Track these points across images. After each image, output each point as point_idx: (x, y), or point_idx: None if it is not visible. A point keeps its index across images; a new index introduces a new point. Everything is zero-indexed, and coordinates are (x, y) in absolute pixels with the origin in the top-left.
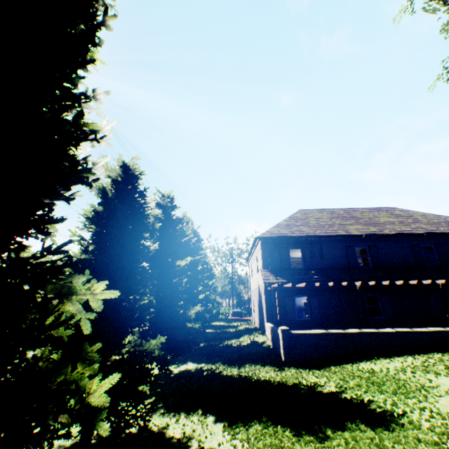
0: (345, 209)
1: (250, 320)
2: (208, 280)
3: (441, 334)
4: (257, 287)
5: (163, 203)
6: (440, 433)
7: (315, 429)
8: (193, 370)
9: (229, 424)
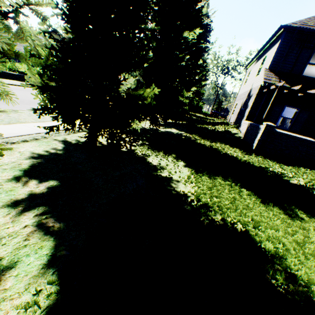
0: None
1: (224, 120)
2: (201, 81)
3: None
4: (248, 91)
5: None
6: None
7: (284, 207)
8: (175, 133)
9: (195, 172)
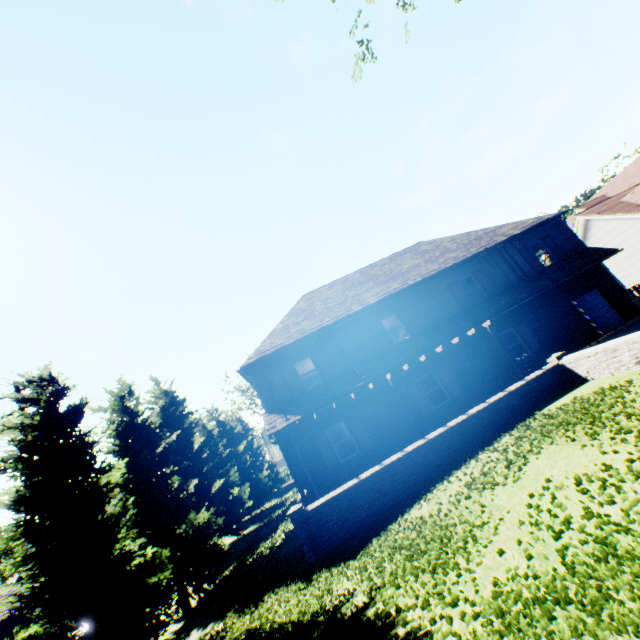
0: (361, 270)
1: None
2: (235, 447)
3: (504, 402)
4: None
5: (34, 395)
6: None
7: None
8: None
9: None
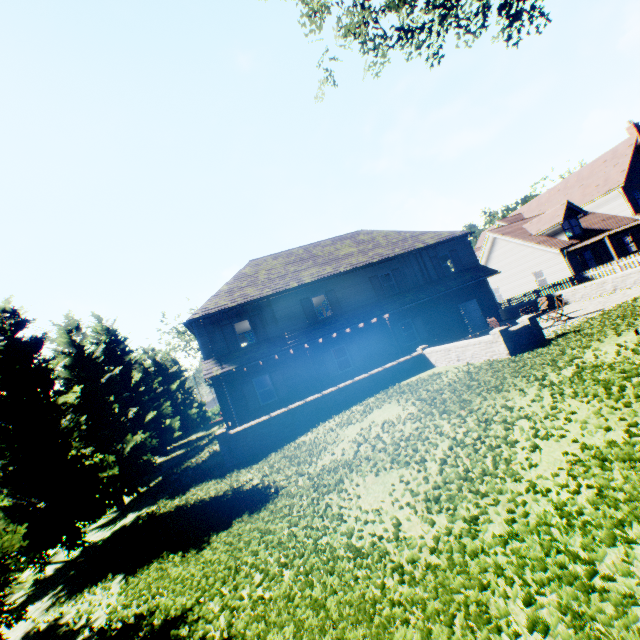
0: (306, 246)
1: None
2: (169, 385)
3: (380, 375)
4: None
5: None
6: (293, 495)
7: (203, 541)
8: (130, 522)
9: (133, 576)
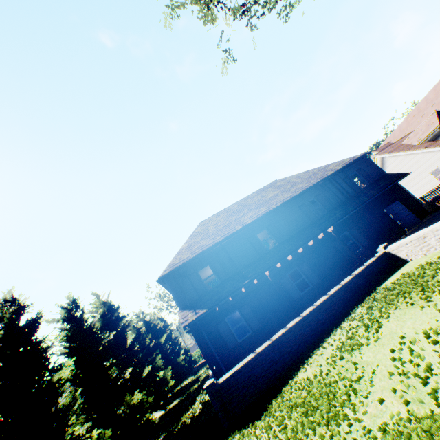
0: (238, 202)
1: None
2: (158, 339)
3: (353, 283)
4: None
5: None
6: None
7: None
8: None
9: None
